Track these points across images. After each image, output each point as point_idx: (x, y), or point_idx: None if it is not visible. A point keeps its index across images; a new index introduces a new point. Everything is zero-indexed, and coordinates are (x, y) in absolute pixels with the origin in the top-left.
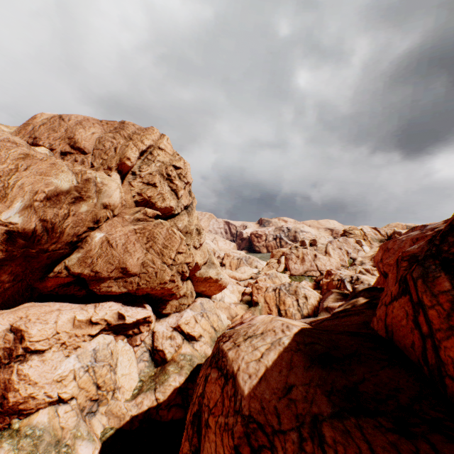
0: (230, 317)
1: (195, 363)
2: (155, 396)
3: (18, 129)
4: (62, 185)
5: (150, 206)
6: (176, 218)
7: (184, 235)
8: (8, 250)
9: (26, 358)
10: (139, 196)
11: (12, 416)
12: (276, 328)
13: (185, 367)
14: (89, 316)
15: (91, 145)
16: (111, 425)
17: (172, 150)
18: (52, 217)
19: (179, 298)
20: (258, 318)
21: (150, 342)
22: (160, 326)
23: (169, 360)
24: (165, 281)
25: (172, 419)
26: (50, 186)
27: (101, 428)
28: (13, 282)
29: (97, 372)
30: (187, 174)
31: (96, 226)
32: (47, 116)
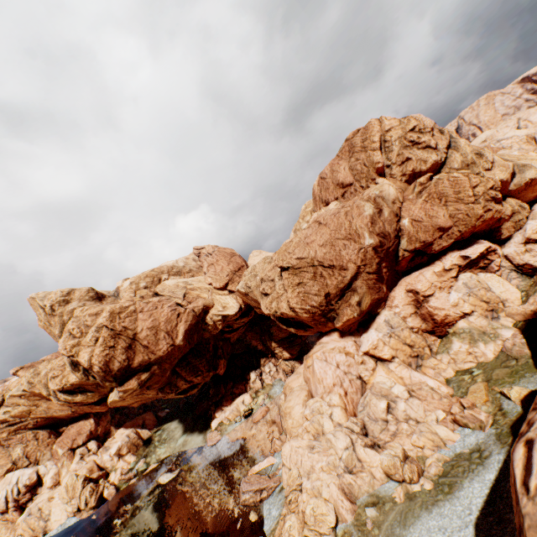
0: None
1: None
2: None
3: (314, 204)
4: (369, 213)
5: (417, 175)
6: (446, 164)
7: (466, 169)
8: (378, 256)
9: (427, 300)
10: (403, 177)
11: (444, 328)
12: None
13: None
14: (441, 267)
15: (350, 177)
16: (518, 321)
17: (395, 120)
18: (379, 230)
19: (508, 219)
20: None
21: (507, 265)
22: (508, 249)
23: None
24: (480, 216)
25: None
26: (367, 217)
27: (510, 324)
28: (388, 271)
29: (477, 295)
30: (425, 124)
31: (398, 218)
32: (316, 185)
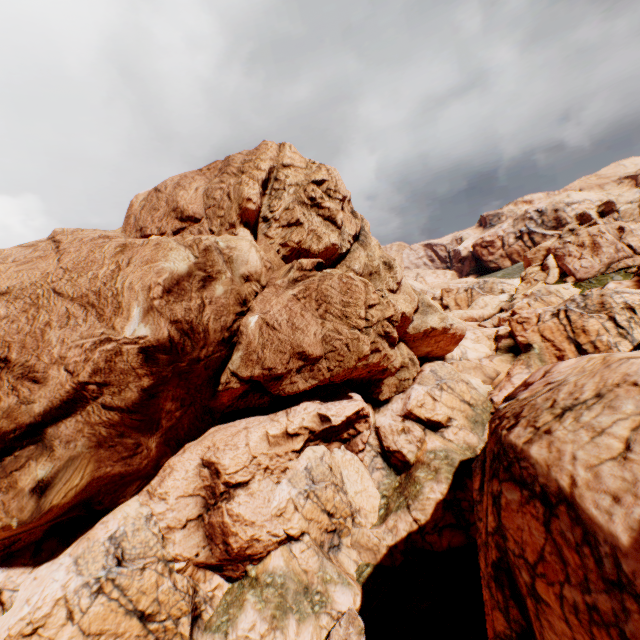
0: (487, 380)
1: (455, 461)
2: (412, 517)
3: (123, 228)
4: (177, 268)
5: (304, 255)
6: (347, 260)
7: (368, 279)
8: (152, 372)
9: (231, 495)
10: (284, 248)
11: (244, 563)
12: (636, 378)
13: (441, 469)
14: (282, 427)
15: (200, 205)
16: (365, 561)
17: (303, 160)
18: (184, 314)
19: (395, 373)
20: (562, 368)
21: (376, 443)
22: (383, 418)
23: (413, 462)
24: (365, 355)
25: (449, 547)
26: (163, 274)
27: (353, 565)
28: (183, 409)
29: (321, 497)
30: (338, 186)
31: (245, 309)
32: (143, 197)
